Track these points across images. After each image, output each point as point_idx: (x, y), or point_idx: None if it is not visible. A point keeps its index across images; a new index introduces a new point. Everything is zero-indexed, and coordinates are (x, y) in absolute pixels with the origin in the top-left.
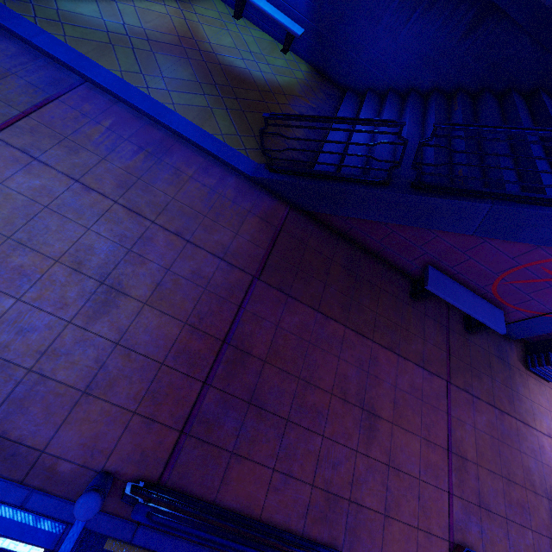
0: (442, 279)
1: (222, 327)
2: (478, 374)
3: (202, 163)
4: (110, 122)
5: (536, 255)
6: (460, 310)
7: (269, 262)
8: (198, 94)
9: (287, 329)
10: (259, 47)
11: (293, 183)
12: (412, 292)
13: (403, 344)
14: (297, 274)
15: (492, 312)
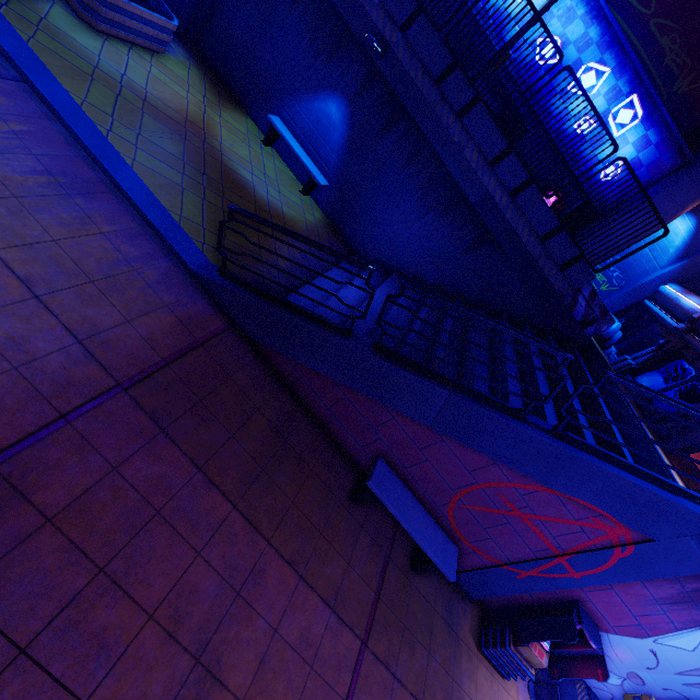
0: (391, 479)
1: (3, 435)
2: (411, 641)
3: (132, 228)
4: (24, 129)
5: (493, 474)
6: (411, 537)
7: (158, 375)
8: (176, 170)
9: (129, 479)
10: (277, 175)
11: (242, 296)
12: (354, 490)
13: (314, 561)
14: (195, 407)
15: (444, 545)
